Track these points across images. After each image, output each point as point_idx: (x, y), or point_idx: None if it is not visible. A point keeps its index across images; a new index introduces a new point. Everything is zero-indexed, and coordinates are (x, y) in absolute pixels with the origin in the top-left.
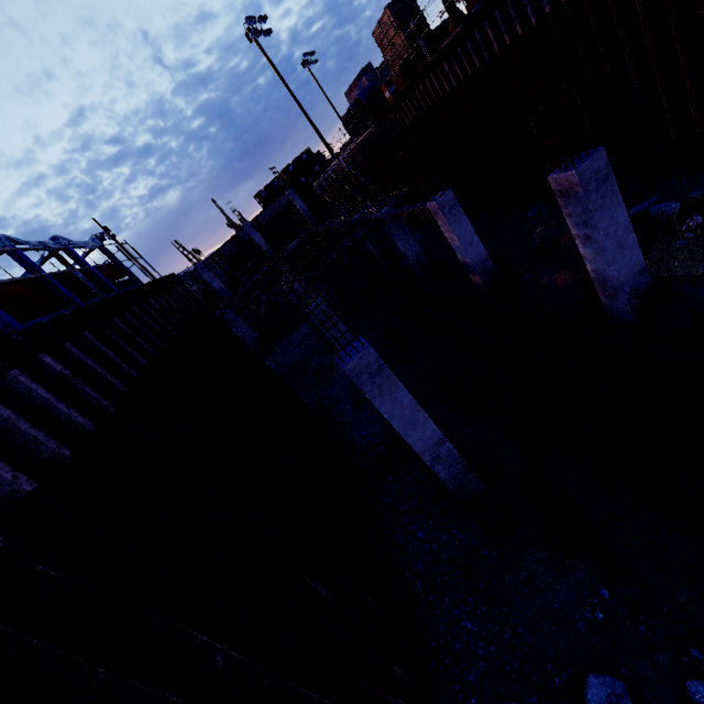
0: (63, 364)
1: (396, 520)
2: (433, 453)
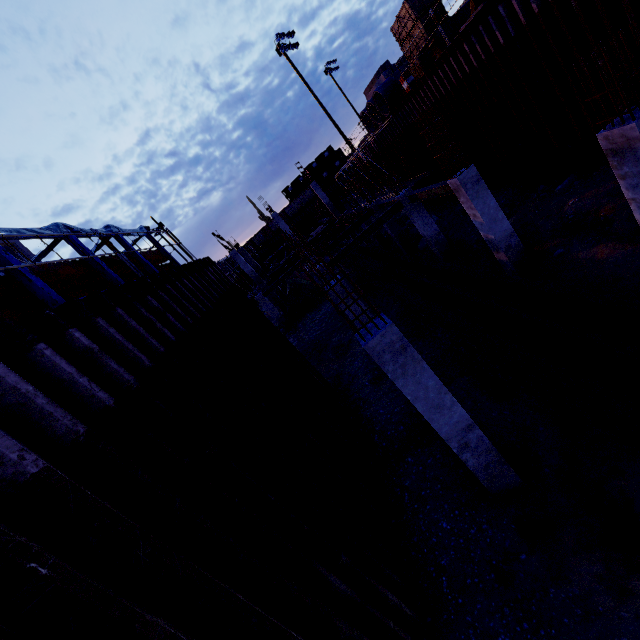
0: (93, 338)
1: (417, 506)
2: (461, 440)
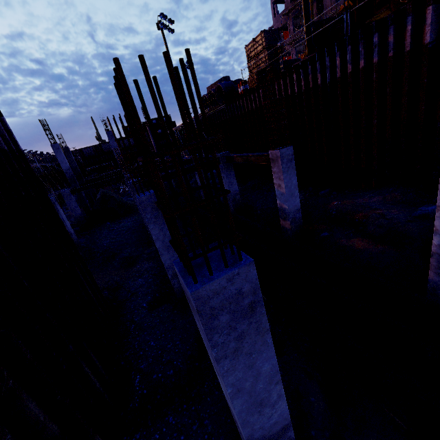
0: None
1: None
2: None
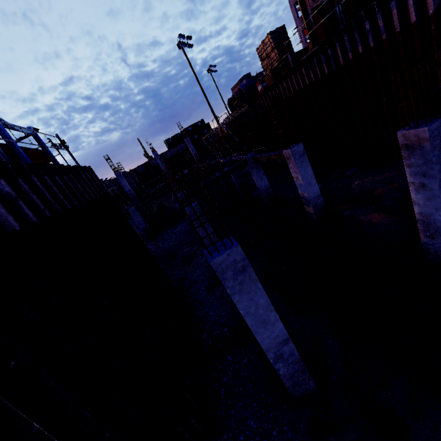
0: None
1: (231, 402)
2: (277, 351)
